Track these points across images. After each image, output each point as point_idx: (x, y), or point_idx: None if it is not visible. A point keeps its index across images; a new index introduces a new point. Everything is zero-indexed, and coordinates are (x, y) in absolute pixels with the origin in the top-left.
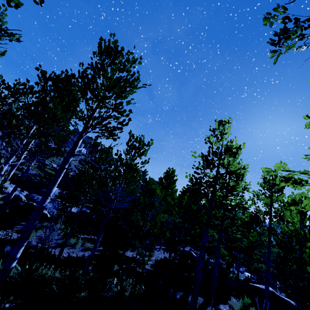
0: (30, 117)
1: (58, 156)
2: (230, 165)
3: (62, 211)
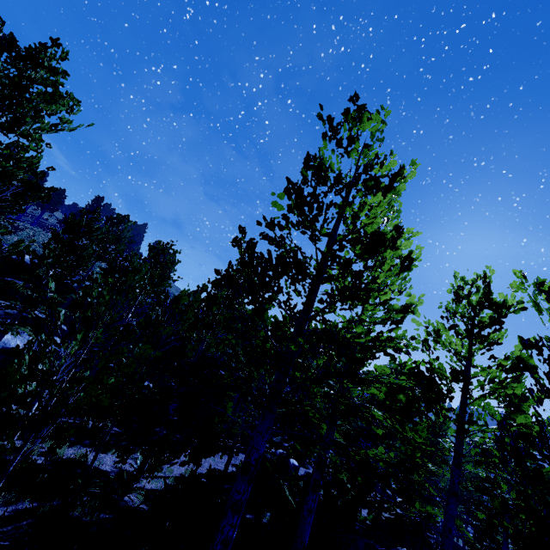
0: None
1: None
2: (364, 208)
3: None
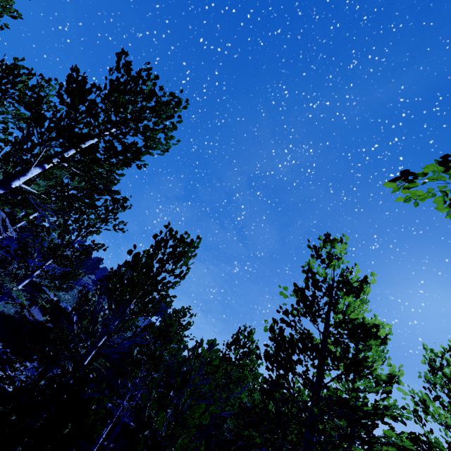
0: (1, 162)
1: (65, 279)
2: (349, 308)
3: (2, 364)
